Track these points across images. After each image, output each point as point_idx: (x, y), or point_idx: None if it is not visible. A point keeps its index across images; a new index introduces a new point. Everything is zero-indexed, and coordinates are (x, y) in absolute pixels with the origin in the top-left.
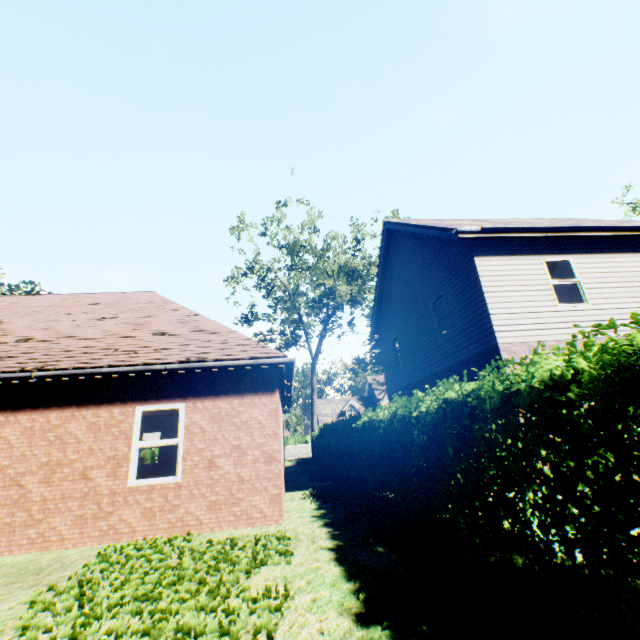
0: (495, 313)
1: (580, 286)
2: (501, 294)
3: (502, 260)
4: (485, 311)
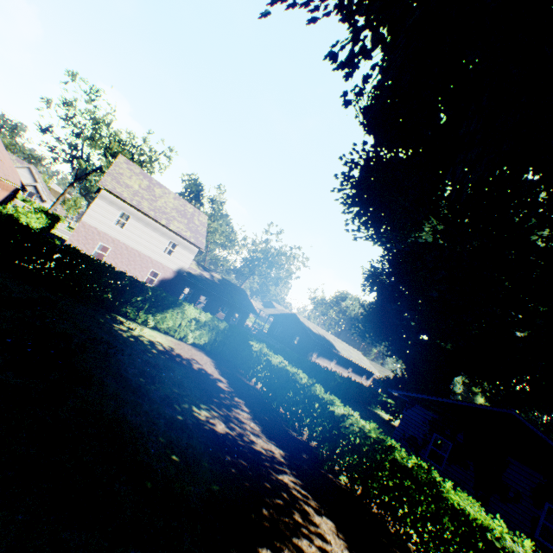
0: (90, 213)
1: (127, 225)
2: (98, 210)
3: (108, 202)
4: (88, 210)
